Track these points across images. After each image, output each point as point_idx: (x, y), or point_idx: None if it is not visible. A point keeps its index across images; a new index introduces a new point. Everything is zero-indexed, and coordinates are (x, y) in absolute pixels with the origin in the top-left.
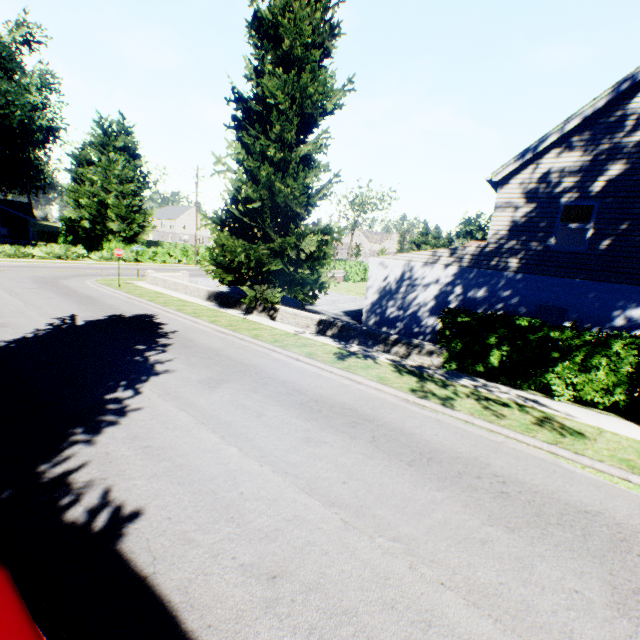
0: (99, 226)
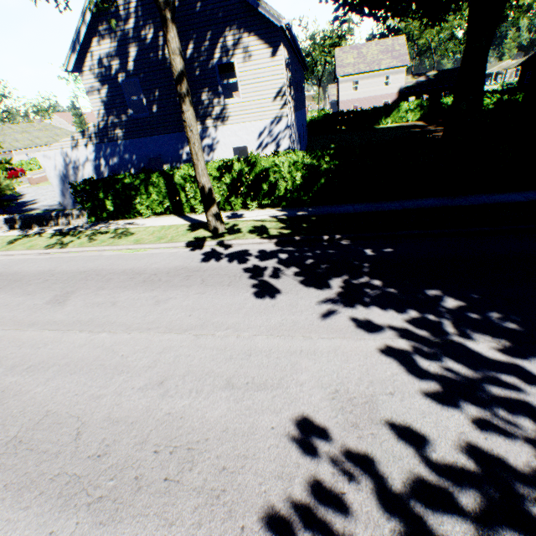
0: None
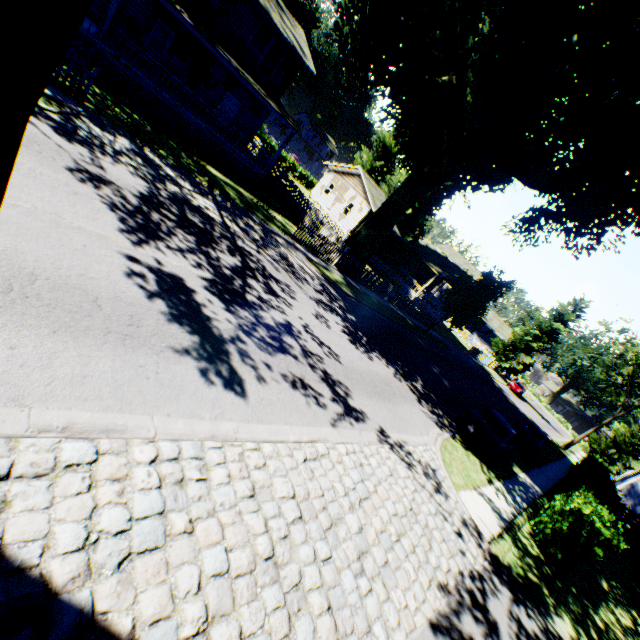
0: None
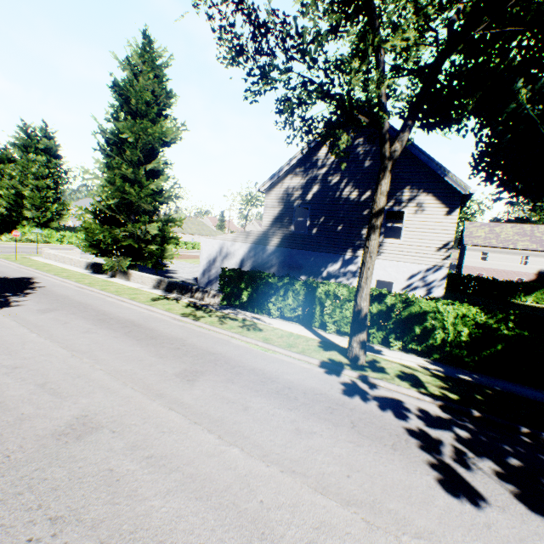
0: (15, 213)
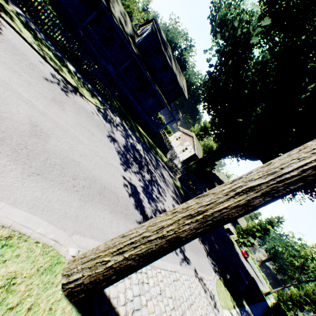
0: None
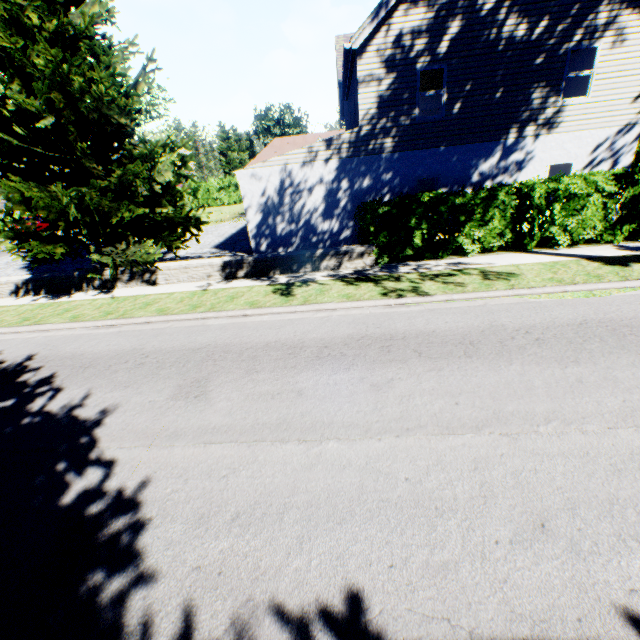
0: None
